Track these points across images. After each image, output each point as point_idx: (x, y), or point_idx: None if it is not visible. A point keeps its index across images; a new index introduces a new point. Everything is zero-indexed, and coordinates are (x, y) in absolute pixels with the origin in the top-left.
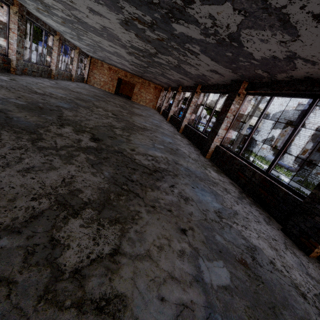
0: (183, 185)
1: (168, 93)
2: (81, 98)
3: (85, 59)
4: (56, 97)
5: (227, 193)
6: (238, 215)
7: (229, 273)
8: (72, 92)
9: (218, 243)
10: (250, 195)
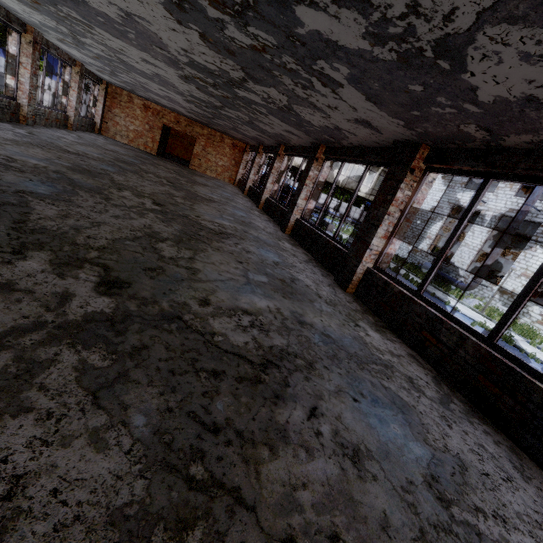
0: (333, 398)
1: (258, 156)
2: (84, 167)
3: (95, 87)
4: (22, 168)
5: (419, 394)
6: (468, 471)
7: None
8: (64, 153)
9: None
10: (457, 387)
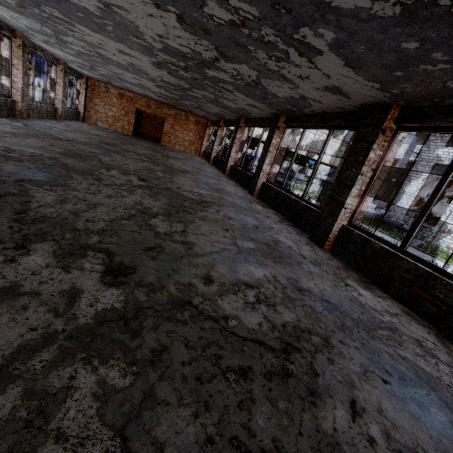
0: (364, 382)
1: (219, 129)
2: (74, 151)
3: (77, 82)
4: (20, 158)
5: (435, 361)
6: None
7: None
8: (56, 140)
9: None
10: None
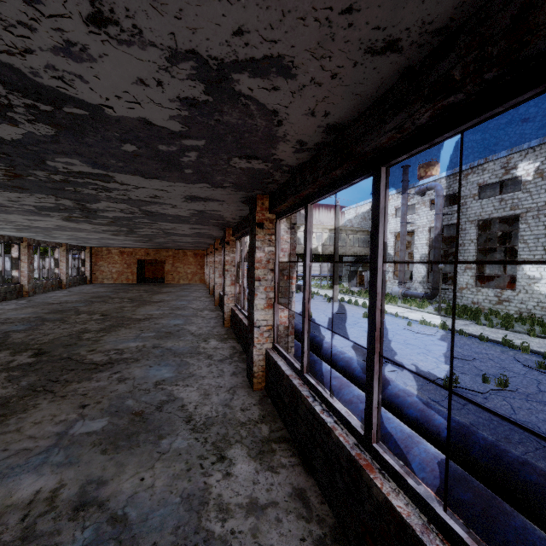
0: (136, 367)
1: (208, 257)
2: (59, 309)
3: (82, 253)
4: (13, 321)
5: (206, 359)
6: (192, 377)
7: (108, 423)
8: (49, 305)
9: (123, 406)
10: (245, 352)
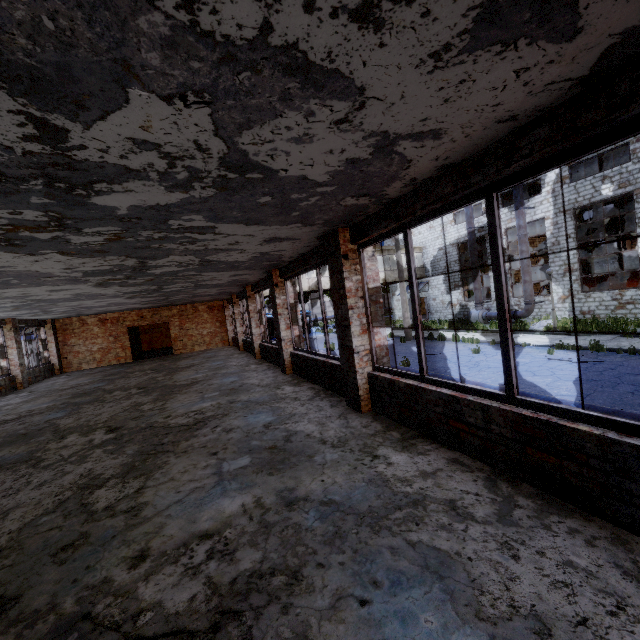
0: (326, 622)
1: (235, 307)
2: (20, 432)
3: (40, 331)
4: None
5: (466, 524)
6: (552, 635)
7: None
8: None
9: None
10: (518, 476)
